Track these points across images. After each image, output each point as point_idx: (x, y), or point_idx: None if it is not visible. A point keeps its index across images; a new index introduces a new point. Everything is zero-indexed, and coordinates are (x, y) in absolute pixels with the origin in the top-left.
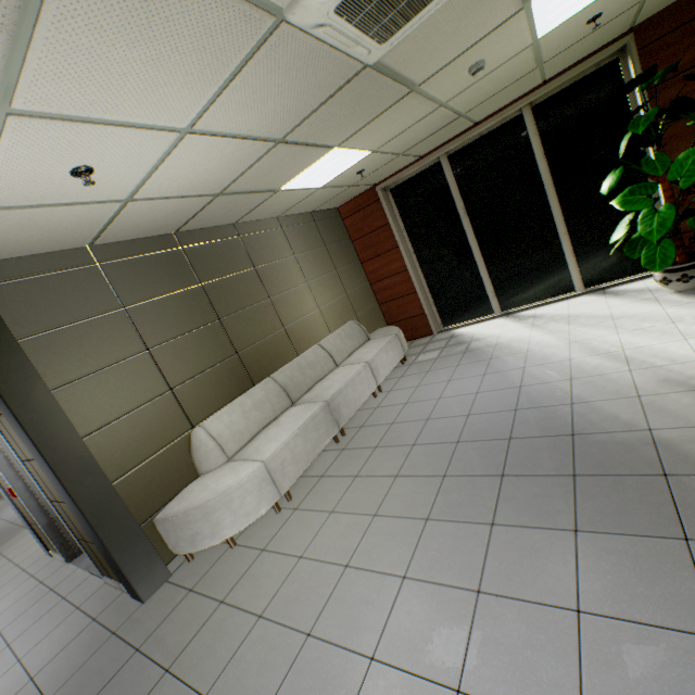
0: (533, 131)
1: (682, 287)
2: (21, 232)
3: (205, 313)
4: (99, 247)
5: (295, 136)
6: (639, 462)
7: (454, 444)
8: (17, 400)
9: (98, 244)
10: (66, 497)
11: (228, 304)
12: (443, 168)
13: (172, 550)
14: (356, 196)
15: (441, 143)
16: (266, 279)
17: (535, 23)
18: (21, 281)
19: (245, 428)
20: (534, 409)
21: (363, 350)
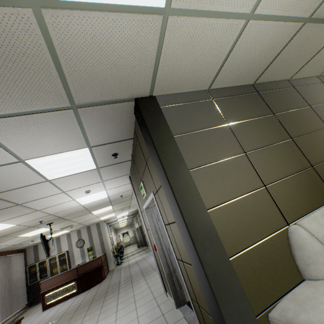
0: None
1: None
2: (182, 59)
3: (280, 133)
4: (212, 91)
5: None
6: None
7: None
8: (170, 171)
9: (211, 90)
10: (194, 259)
11: (295, 129)
12: None
13: None
14: None
15: None
16: (320, 114)
17: None
18: (175, 106)
19: None
20: None
21: None
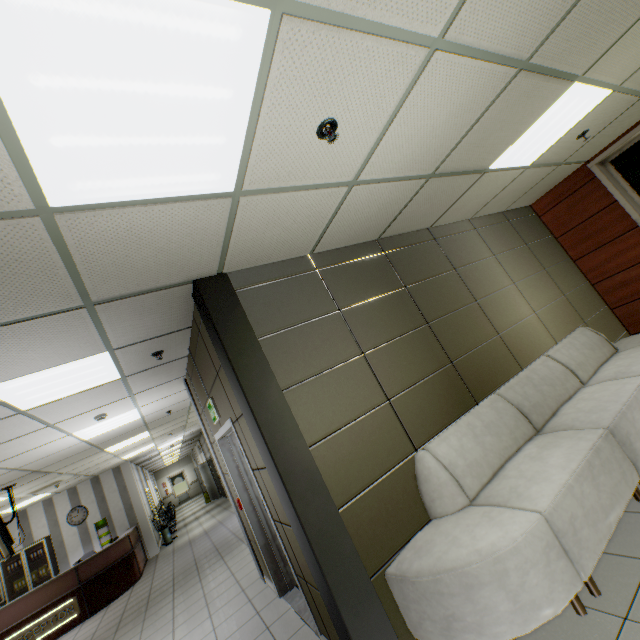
0: None
1: None
2: (265, 231)
3: (412, 316)
4: (317, 255)
5: (543, 53)
6: None
7: None
8: (255, 397)
9: (316, 253)
10: (293, 519)
11: (433, 307)
12: None
13: (410, 629)
14: (556, 184)
15: None
16: (468, 281)
17: None
18: (260, 286)
19: (482, 458)
20: None
21: (620, 361)
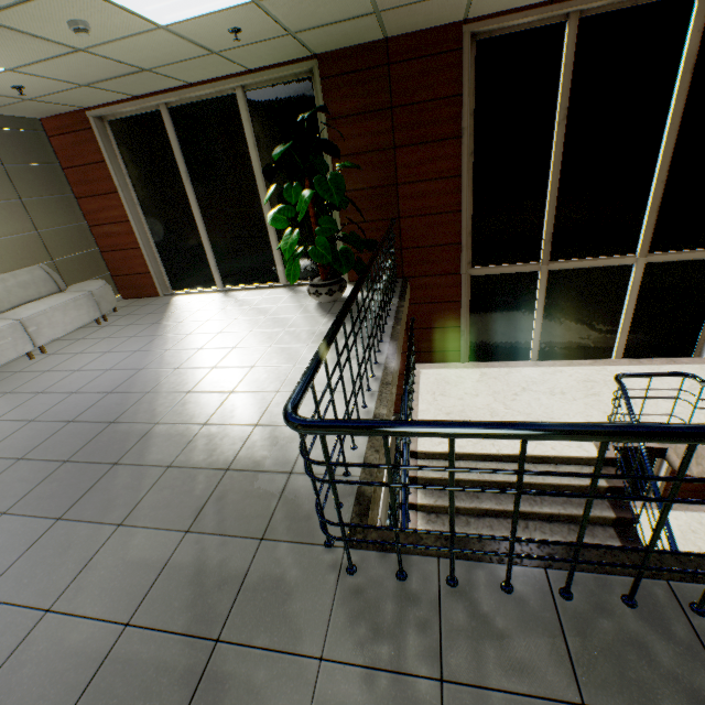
0: (246, 117)
1: (319, 300)
2: None
3: None
4: None
5: None
6: (117, 451)
7: (26, 423)
8: None
9: None
10: None
11: None
12: (164, 120)
13: None
14: (64, 113)
15: (157, 90)
16: None
17: (129, 8)
18: None
19: None
20: (121, 394)
21: (34, 303)
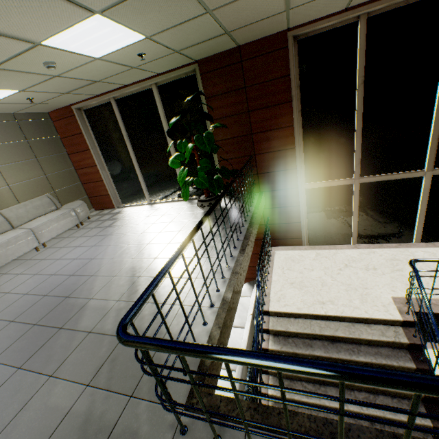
0: (159, 101)
1: (204, 209)
2: None
3: None
4: None
5: None
6: (64, 318)
7: (22, 295)
8: None
9: None
10: None
11: None
12: (113, 107)
13: None
14: (60, 108)
15: (108, 91)
16: None
17: (75, 51)
18: None
19: None
20: (77, 277)
21: (41, 218)
